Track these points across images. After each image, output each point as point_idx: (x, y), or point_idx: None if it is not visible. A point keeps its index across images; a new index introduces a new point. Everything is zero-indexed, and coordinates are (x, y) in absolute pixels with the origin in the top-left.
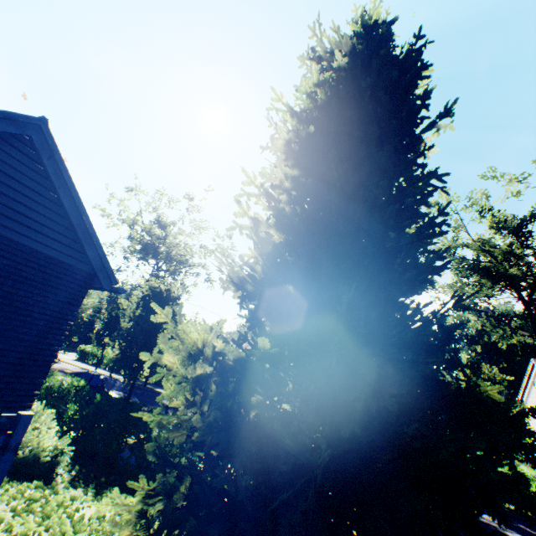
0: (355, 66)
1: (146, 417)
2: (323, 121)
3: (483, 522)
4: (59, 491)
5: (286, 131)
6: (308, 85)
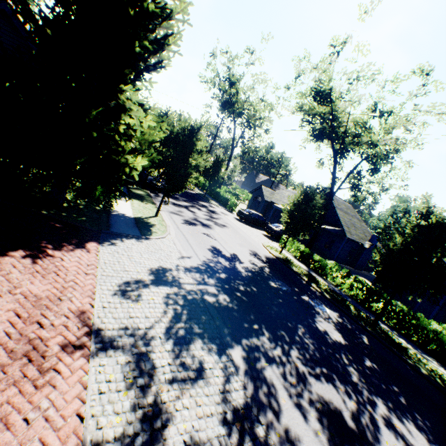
0: None
1: None
2: None
3: (313, 309)
4: None
5: None
6: None
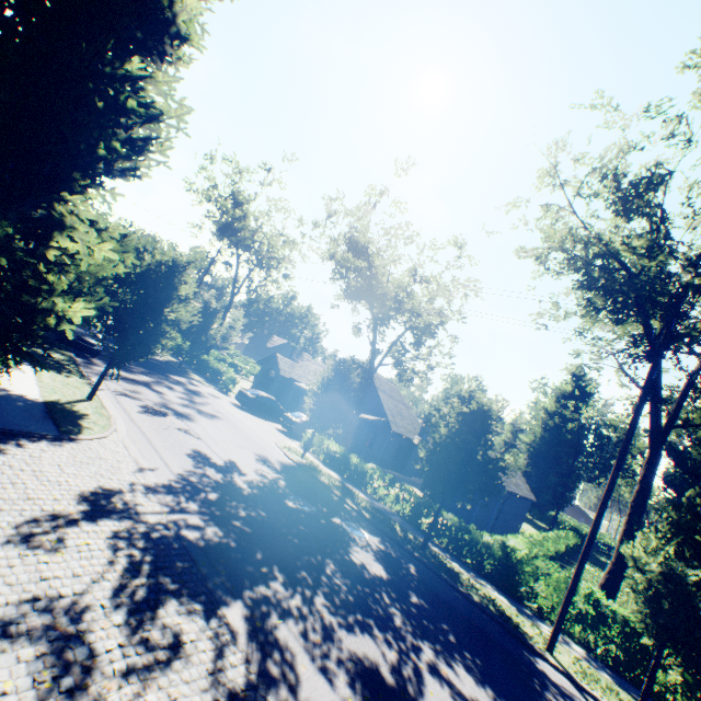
0: None
1: None
2: None
3: (347, 534)
4: None
5: None
6: None
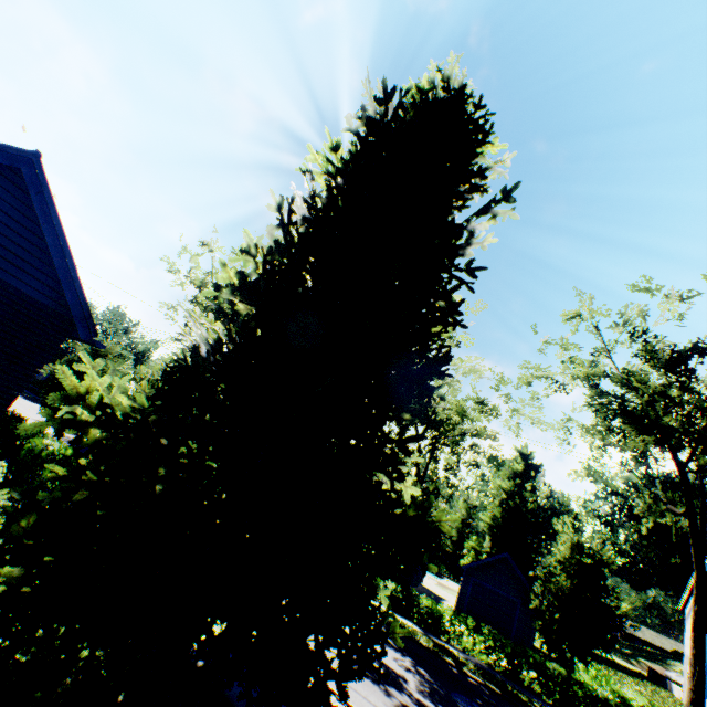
0: (373, 133)
1: (62, 473)
2: (348, 190)
3: None
4: None
5: (299, 196)
6: (326, 147)
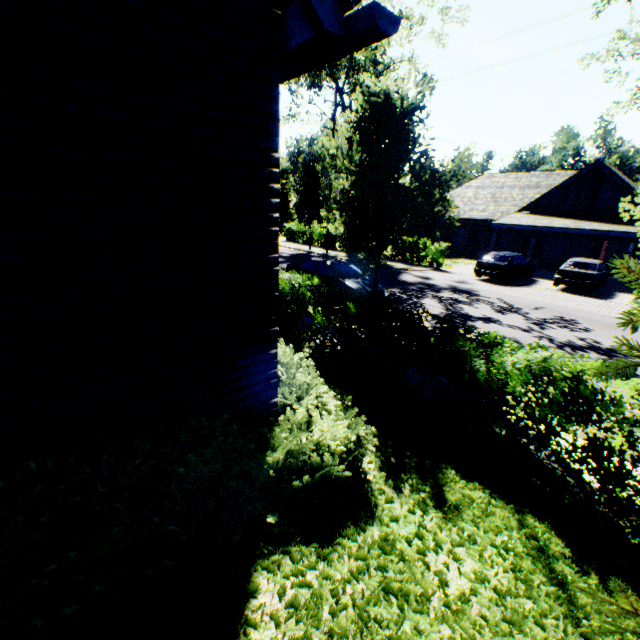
0: None
1: None
2: None
3: None
4: (392, 542)
5: None
6: None
